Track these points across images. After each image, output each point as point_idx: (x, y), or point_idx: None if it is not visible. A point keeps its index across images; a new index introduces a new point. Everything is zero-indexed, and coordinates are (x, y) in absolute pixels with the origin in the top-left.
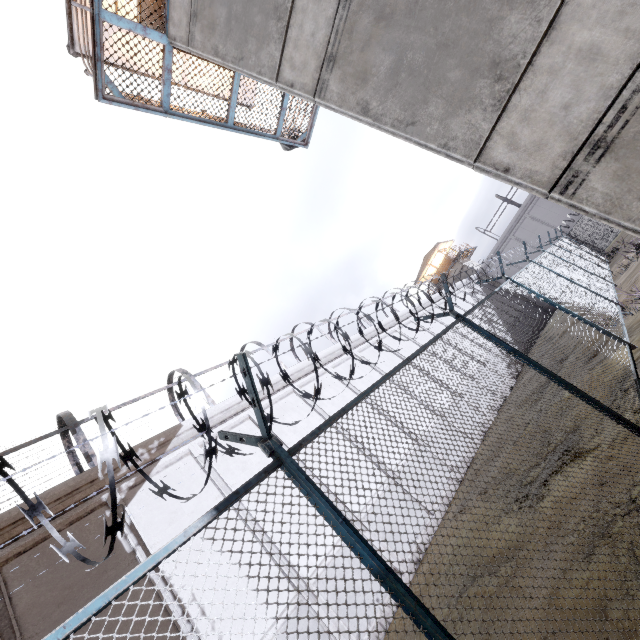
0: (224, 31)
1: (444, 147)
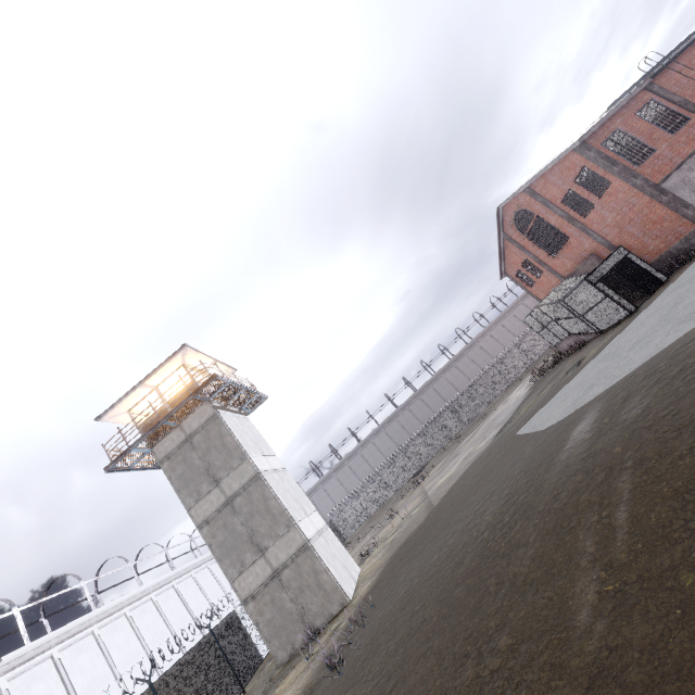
0: (178, 476)
1: (226, 574)
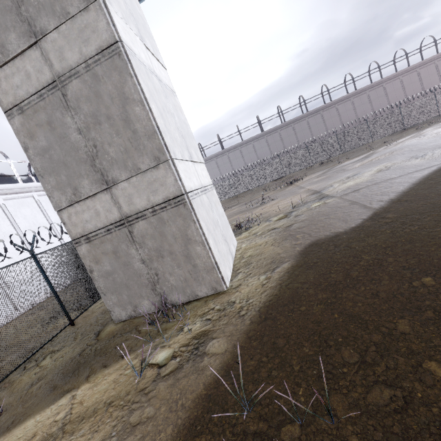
0: None
1: (49, 197)
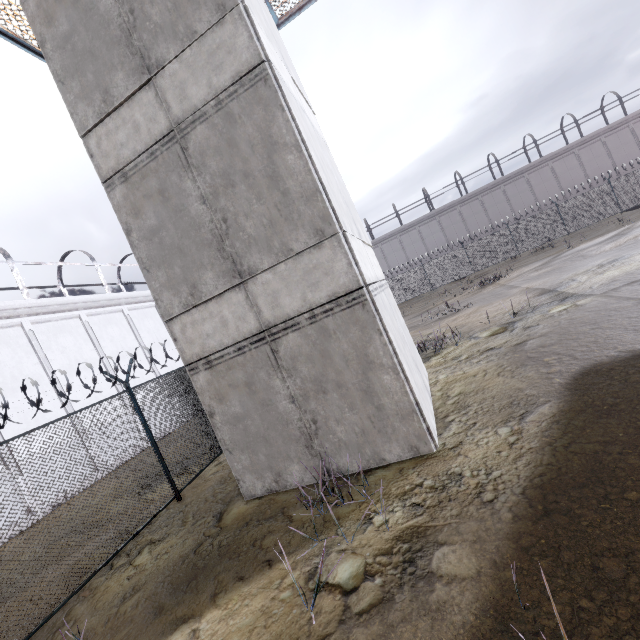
0: (59, 40)
1: (156, 300)
